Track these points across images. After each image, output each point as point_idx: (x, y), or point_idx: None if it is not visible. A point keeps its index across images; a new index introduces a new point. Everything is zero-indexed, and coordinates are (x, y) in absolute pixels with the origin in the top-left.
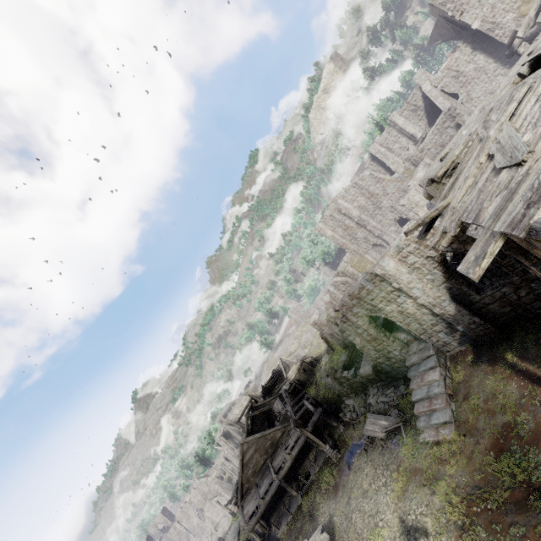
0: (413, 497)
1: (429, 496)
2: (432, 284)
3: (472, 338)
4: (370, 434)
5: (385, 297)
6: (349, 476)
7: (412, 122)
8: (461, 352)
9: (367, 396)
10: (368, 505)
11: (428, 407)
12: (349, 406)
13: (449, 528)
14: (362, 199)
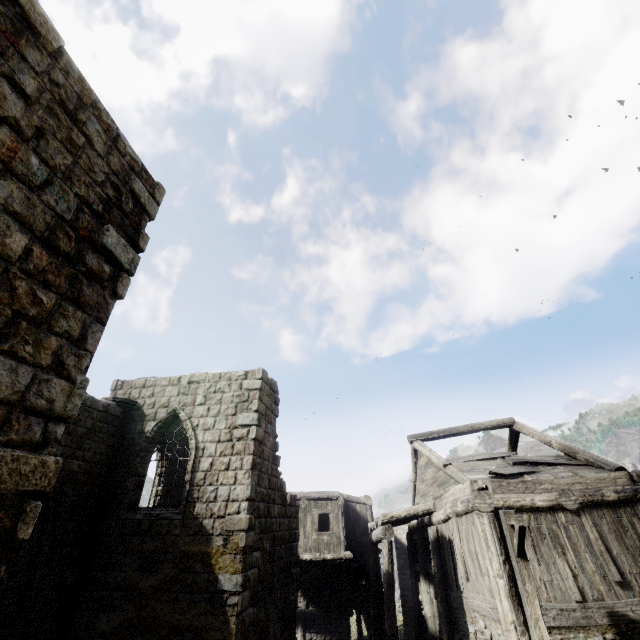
0: None
1: None
2: None
3: None
4: None
5: None
6: None
7: None
8: None
9: None
10: None
11: None
12: None
13: None
14: None
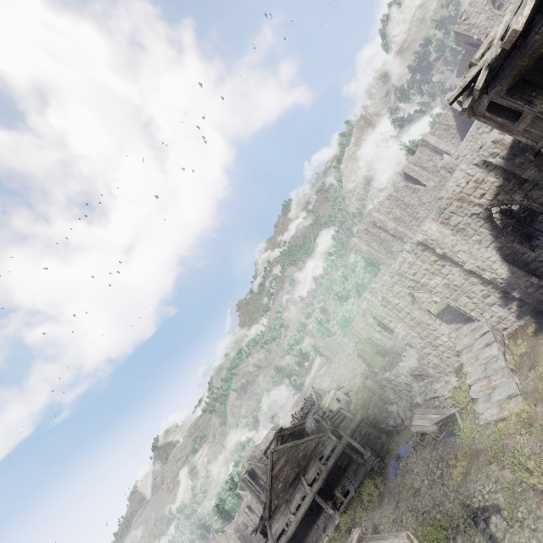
0: (478, 478)
1: (498, 472)
2: (479, 245)
3: (532, 308)
4: (419, 429)
5: (428, 270)
6: (396, 480)
7: (444, 141)
8: (520, 327)
9: (413, 395)
10: (422, 502)
11: (487, 385)
12: (392, 413)
13: (527, 496)
14: (397, 211)
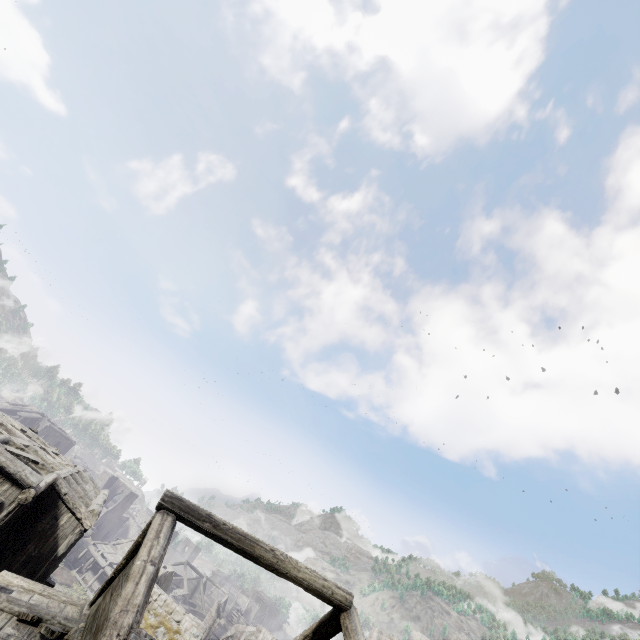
0: None
1: None
2: None
3: None
4: None
5: None
6: None
7: None
8: None
9: None
10: None
11: None
12: None
13: None
14: None
